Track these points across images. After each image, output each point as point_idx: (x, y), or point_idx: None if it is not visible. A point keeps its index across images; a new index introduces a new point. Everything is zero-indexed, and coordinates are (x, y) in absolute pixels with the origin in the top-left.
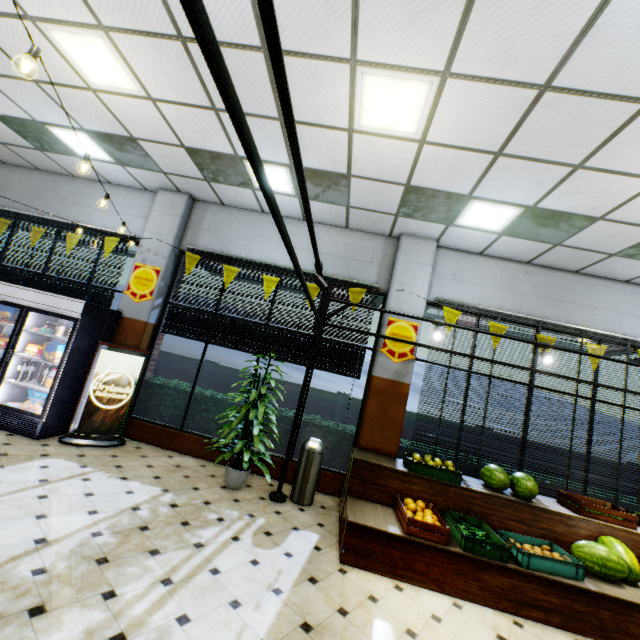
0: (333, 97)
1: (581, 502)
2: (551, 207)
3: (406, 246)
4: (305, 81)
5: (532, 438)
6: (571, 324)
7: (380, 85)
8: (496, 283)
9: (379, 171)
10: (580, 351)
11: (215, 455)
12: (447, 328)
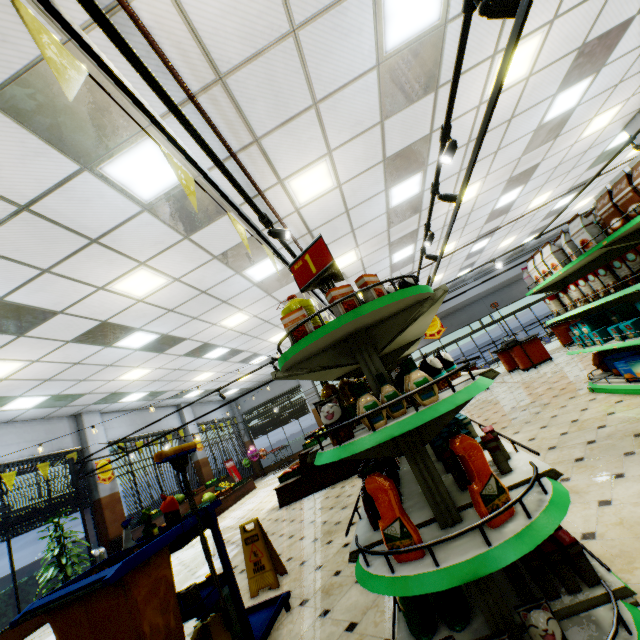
0: (118, 373)
1: (194, 490)
2: (159, 390)
3: (87, 418)
4: (113, 370)
5: (166, 484)
6: (157, 430)
7: (138, 370)
8: (127, 423)
9: (106, 390)
10: (172, 439)
11: (12, 639)
12: (122, 453)
